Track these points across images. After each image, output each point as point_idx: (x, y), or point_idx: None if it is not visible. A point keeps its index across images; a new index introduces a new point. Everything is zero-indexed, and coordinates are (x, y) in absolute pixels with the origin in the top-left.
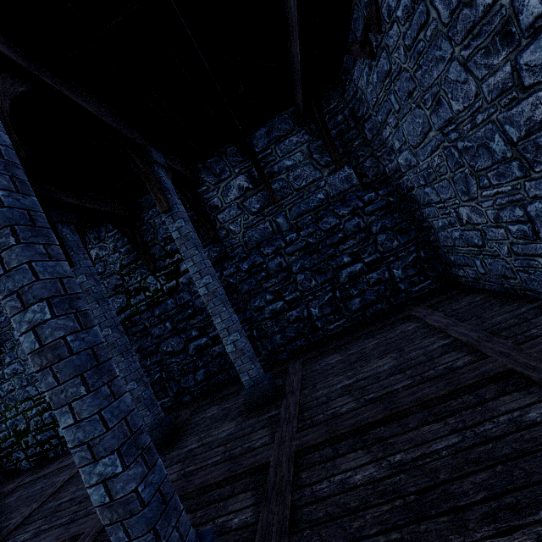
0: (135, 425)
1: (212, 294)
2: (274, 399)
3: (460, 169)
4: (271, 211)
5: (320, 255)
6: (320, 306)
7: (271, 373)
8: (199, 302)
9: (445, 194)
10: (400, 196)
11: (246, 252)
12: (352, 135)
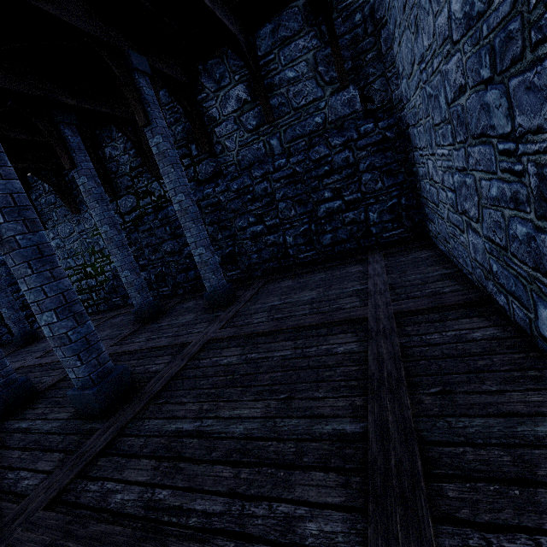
0: (70, 298)
1: (185, 211)
2: (227, 304)
3: (428, 118)
4: (266, 130)
5: (304, 186)
6: (295, 235)
7: (242, 284)
8: None
9: (423, 141)
10: (400, 131)
11: (239, 172)
12: (367, 45)
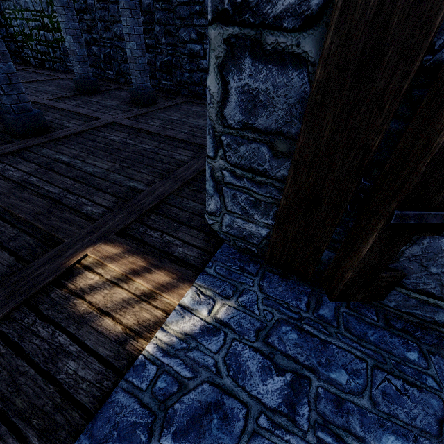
0: None
1: None
2: (145, 105)
3: None
4: None
5: None
6: None
7: (168, 96)
8: (145, 3)
9: None
10: None
11: None
12: None
